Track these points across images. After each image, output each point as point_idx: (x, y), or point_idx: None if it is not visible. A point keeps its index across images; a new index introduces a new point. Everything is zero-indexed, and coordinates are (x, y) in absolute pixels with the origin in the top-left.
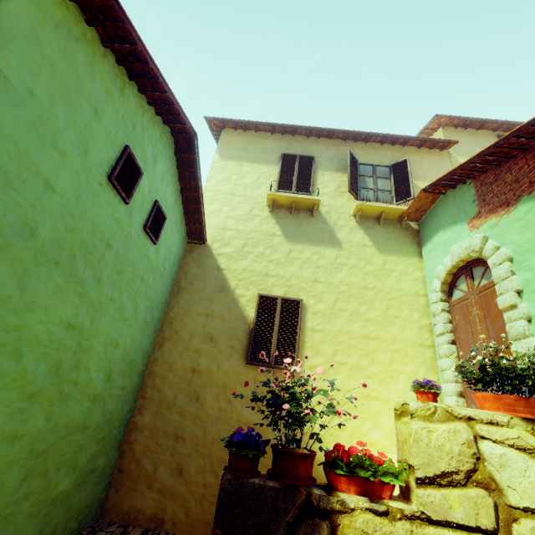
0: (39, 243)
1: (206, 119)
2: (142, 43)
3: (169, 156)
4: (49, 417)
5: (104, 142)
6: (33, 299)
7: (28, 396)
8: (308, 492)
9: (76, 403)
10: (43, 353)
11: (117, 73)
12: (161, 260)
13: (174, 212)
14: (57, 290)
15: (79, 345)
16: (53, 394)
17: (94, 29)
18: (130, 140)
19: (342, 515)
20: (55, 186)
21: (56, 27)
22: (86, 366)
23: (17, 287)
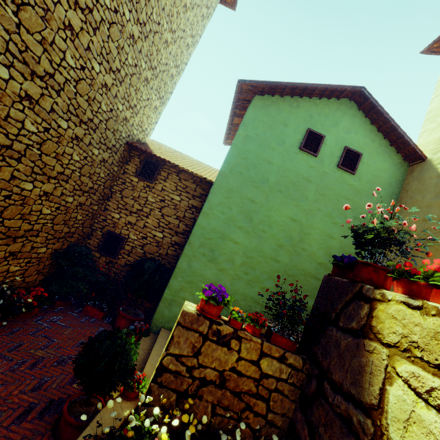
0: (270, 184)
1: (423, 52)
2: (289, 83)
3: (352, 115)
4: (291, 260)
5: (293, 134)
6: (273, 206)
7: (278, 245)
8: (361, 286)
9: (307, 261)
10: (281, 229)
11: (293, 102)
12: (368, 185)
13: (374, 148)
14: (282, 203)
15: (301, 230)
16: (291, 250)
17: (276, 96)
18: (310, 124)
19: (380, 302)
20: (272, 162)
21: (261, 109)
22: (309, 243)
23: (265, 201)
